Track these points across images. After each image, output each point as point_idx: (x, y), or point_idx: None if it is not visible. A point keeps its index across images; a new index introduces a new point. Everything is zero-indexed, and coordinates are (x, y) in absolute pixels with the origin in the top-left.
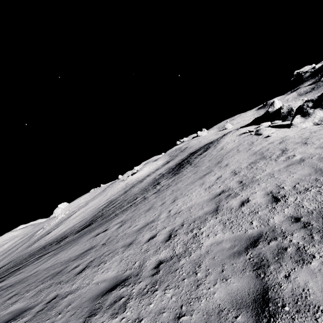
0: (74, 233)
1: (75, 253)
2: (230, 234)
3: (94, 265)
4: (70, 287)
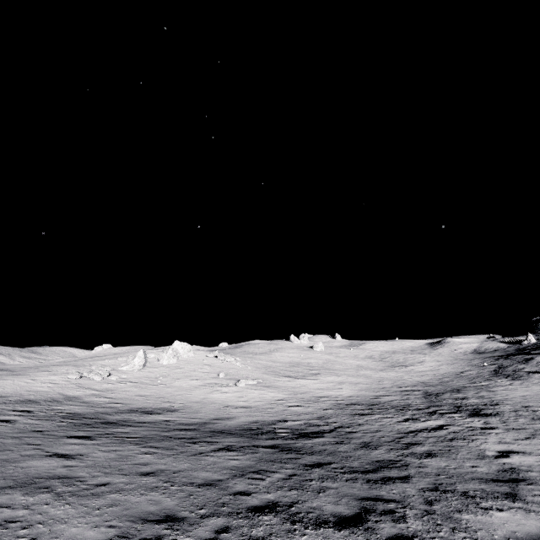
0: None
1: None
2: None
3: None
4: None
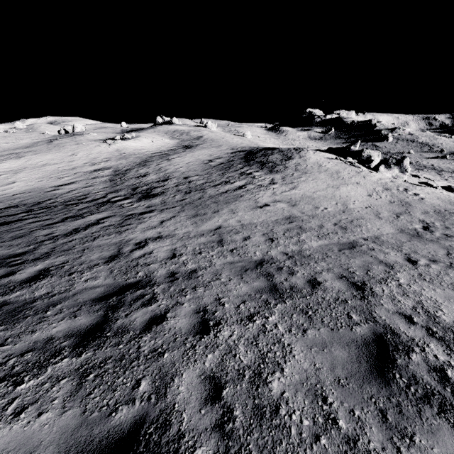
0: (125, 198)
1: (265, 217)
2: (445, 223)
3: (353, 226)
4: (366, 235)
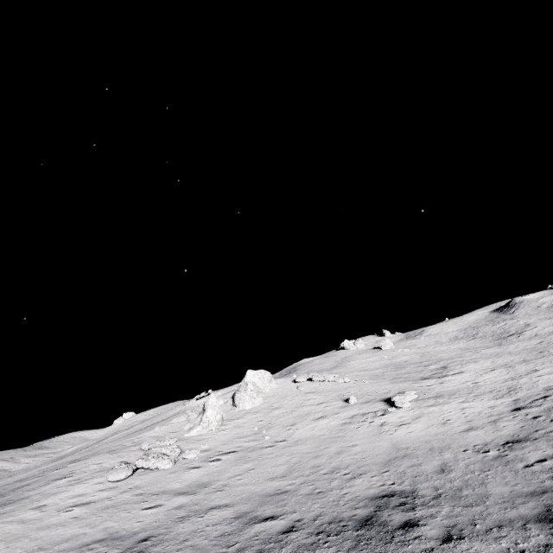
0: None
1: None
2: None
3: None
4: None
